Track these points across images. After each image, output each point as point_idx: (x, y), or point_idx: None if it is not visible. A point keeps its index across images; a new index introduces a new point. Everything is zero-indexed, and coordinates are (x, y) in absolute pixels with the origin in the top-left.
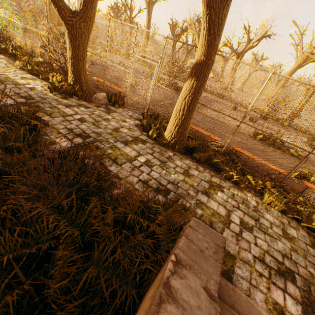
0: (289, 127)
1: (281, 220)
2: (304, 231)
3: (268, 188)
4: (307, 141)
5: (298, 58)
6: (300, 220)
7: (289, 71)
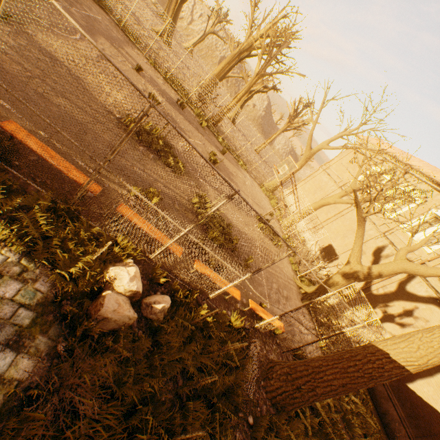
0: (209, 130)
1: (3, 270)
2: (51, 282)
3: (35, 212)
4: (211, 152)
5: (245, 40)
6: (65, 263)
7: (232, 53)
